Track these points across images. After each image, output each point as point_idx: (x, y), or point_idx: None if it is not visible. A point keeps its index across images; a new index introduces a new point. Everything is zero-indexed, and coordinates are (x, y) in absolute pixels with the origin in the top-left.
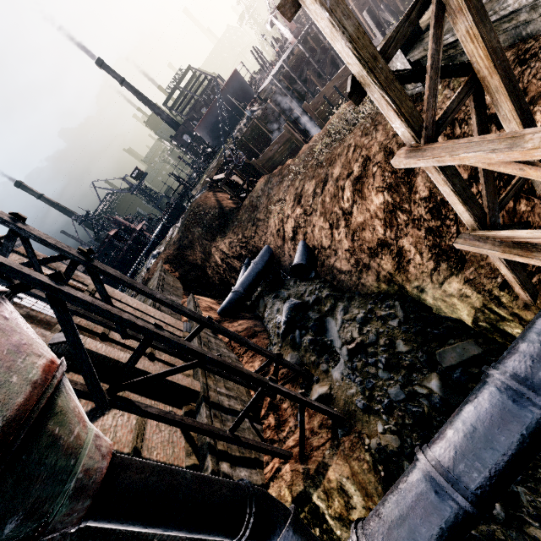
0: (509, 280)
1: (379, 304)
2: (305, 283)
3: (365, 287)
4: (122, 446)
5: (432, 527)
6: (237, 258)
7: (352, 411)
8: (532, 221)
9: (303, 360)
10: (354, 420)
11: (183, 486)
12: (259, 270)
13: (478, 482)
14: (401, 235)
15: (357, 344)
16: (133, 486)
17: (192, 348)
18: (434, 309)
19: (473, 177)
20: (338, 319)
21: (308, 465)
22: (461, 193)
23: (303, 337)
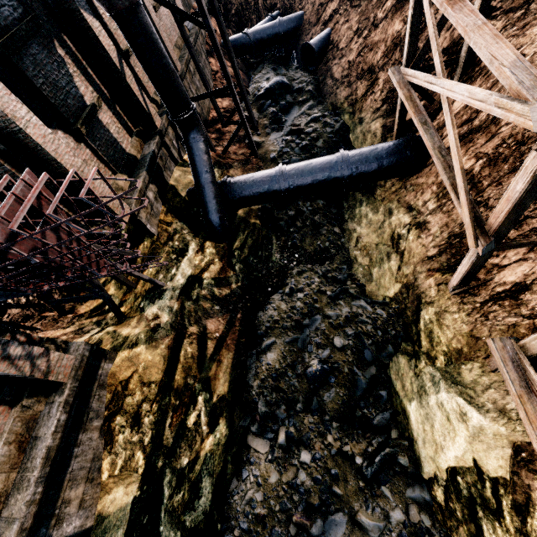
0: (395, 127)
1: (332, 116)
2: (303, 73)
3: (335, 101)
4: (120, 41)
5: (262, 185)
6: (269, 3)
7: (265, 157)
8: (436, 102)
9: (259, 120)
10: (262, 161)
11: (167, 59)
12: (278, 32)
13: (294, 180)
14: (385, 70)
15: (299, 129)
16: (146, 26)
17: (202, 2)
18: (355, 137)
19: (447, 50)
20: (302, 110)
21: (222, 160)
22: (414, 24)
23: (271, 107)
